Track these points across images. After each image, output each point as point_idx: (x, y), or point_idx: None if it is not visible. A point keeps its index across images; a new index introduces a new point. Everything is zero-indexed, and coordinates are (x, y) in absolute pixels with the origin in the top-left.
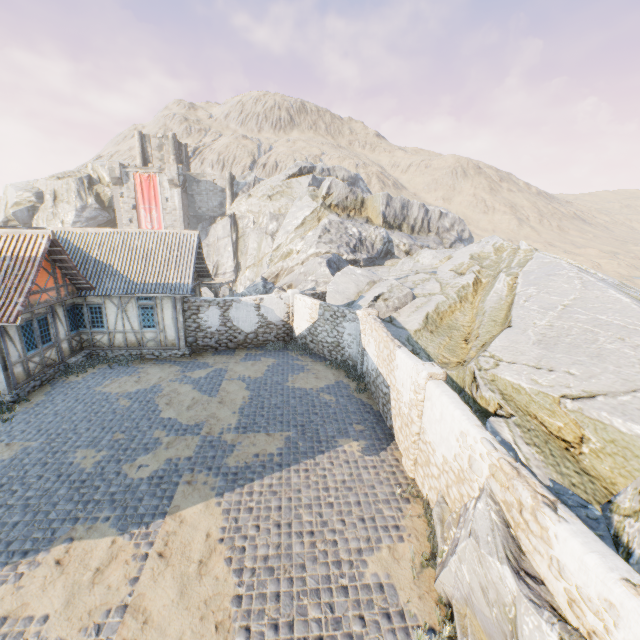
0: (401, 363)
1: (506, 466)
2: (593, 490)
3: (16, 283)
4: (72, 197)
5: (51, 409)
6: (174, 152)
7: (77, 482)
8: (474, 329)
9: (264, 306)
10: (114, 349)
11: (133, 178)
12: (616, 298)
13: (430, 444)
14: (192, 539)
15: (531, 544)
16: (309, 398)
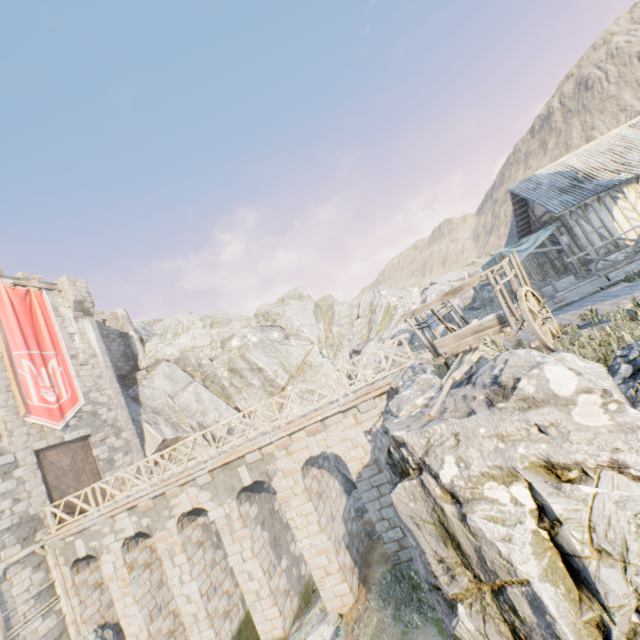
0: None
1: None
2: None
3: None
4: None
5: None
6: None
7: None
8: None
9: None
10: None
11: None
12: None
13: None
14: None
15: None
16: None
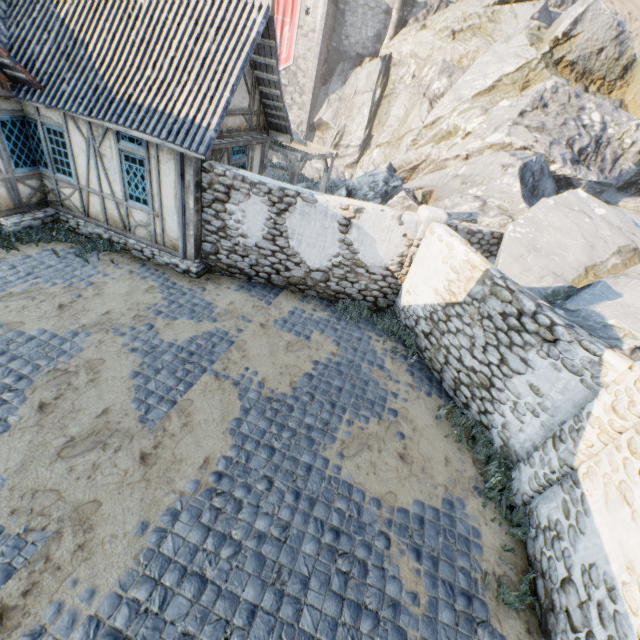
0: None
1: None
2: None
3: None
4: None
5: None
6: None
7: None
8: None
9: (359, 227)
10: (89, 221)
11: None
12: None
13: None
14: None
15: None
16: (356, 553)
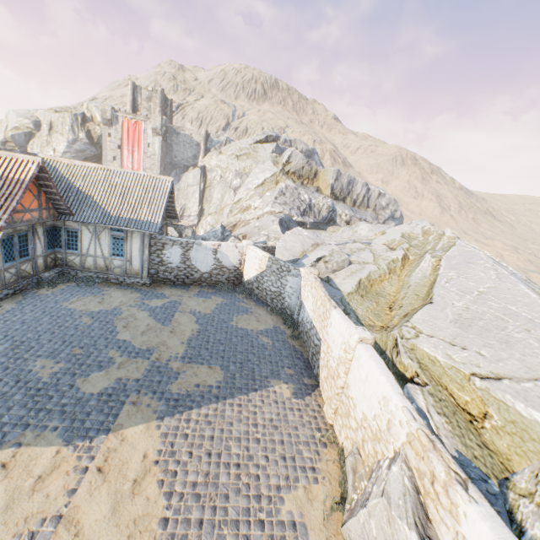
0: (335, 322)
1: (423, 437)
2: (492, 464)
3: (2, 201)
4: (66, 130)
5: (19, 317)
6: (160, 105)
7: (33, 390)
8: (399, 299)
9: (221, 251)
10: (84, 270)
11: (122, 122)
12: (525, 293)
13: (352, 399)
14: (130, 458)
15: (438, 514)
16: (249, 338)
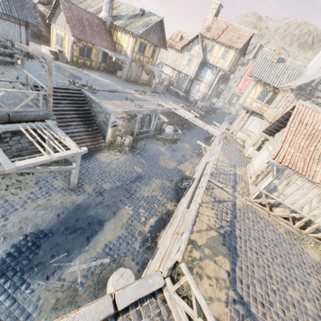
0: None
1: None
2: None
3: None
4: None
5: None
6: None
7: None
8: None
9: None
10: None
11: (249, 65)
12: None
13: None
14: None
15: None
16: None
